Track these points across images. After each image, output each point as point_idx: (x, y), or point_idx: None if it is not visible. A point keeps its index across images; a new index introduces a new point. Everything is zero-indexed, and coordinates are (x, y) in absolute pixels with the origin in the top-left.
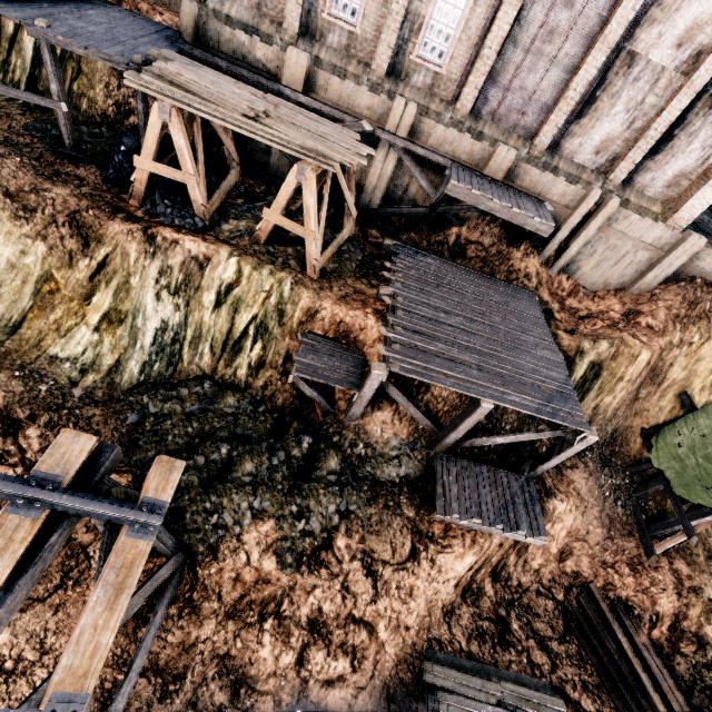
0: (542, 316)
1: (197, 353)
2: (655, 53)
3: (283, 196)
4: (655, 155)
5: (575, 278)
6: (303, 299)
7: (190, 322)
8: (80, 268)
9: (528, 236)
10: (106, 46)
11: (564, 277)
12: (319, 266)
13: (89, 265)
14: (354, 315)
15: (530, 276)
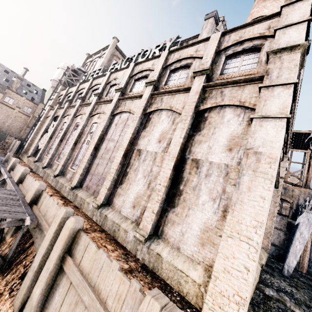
0: None
1: None
2: (150, 147)
3: None
4: (174, 207)
5: None
6: None
7: None
8: None
9: None
10: None
11: None
12: None
13: None
14: None
15: None
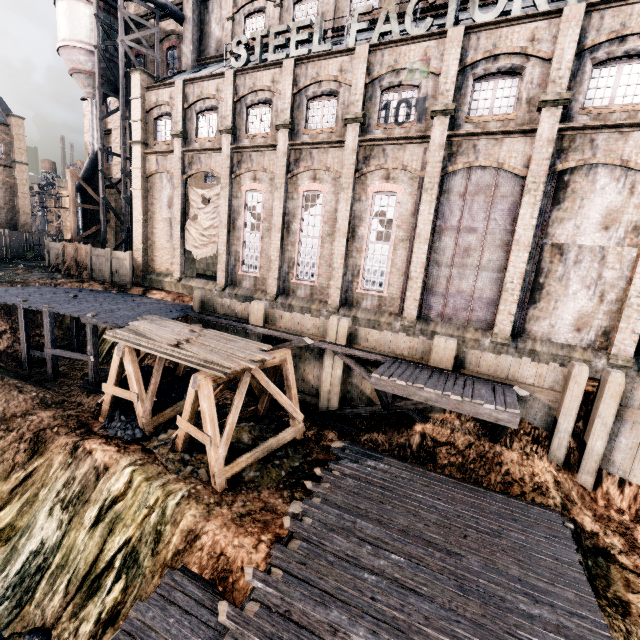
0: (574, 559)
1: (52, 589)
2: (583, 239)
3: (188, 403)
4: None
5: (633, 489)
6: (185, 518)
7: (64, 544)
8: (11, 480)
9: (497, 428)
10: (123, 320)
11: (611, 487)
12: (226, 474)
13: (19, 476)
14: (239, 543)
15: (544, 485)
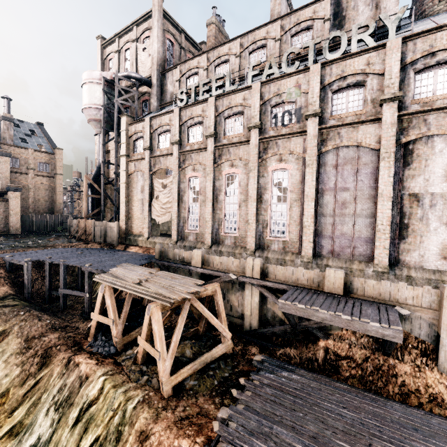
0: None
1: None
2: (433, 188)
3: (145, 326)
4: None
5: None
6: (139, 420)
7: (53, 439)
8: (25, 386)
9: (386, 343)
10: (108, 267)
11: None
12: (171, 383)
13: (30, 383)
14: (178, 444)
15: (438, 396)
